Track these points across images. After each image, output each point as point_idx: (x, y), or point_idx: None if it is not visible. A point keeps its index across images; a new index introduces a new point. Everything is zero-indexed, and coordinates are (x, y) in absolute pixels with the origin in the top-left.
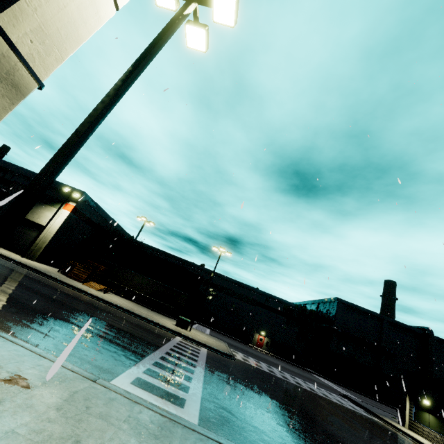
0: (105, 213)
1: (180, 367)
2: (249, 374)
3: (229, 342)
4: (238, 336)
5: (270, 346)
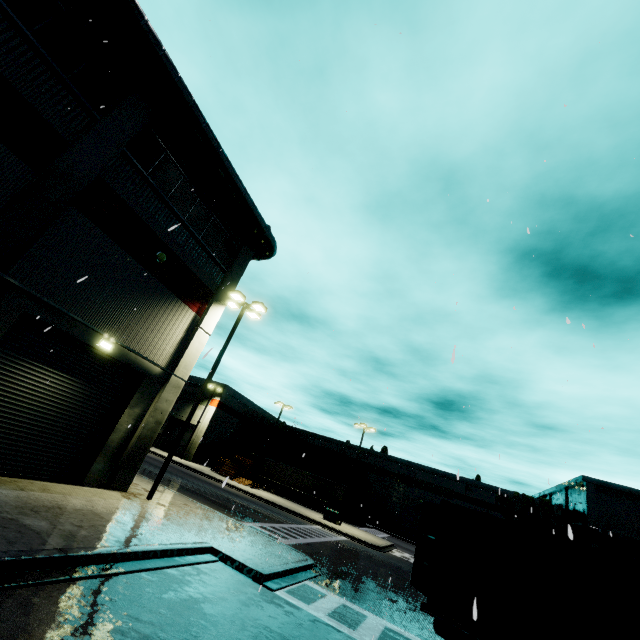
0: (249, 401)
1: (294, 533)
2: (385, 559)
3: (408, 547)
4: None
5: None
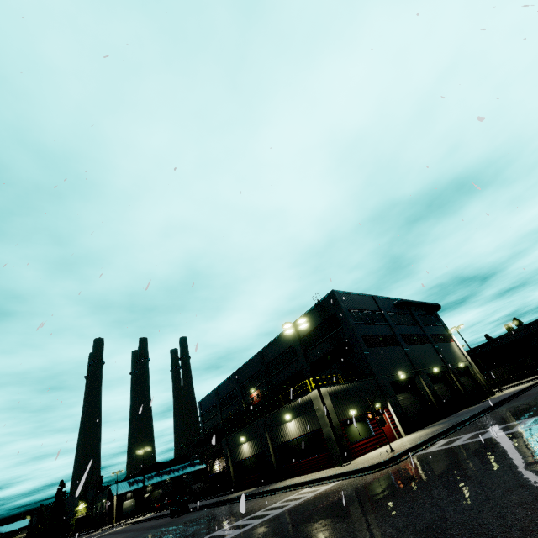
0: None
1: None
2: None
3: None
4: None
5: None
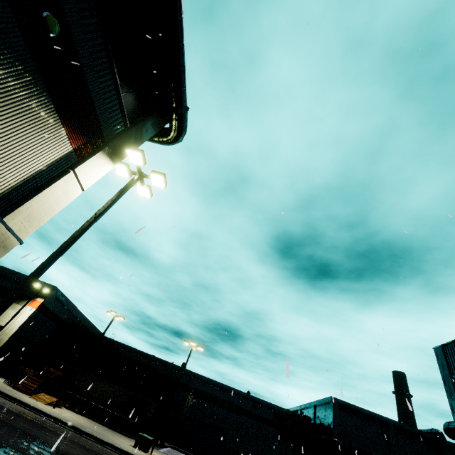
0: (74, 308)
1: None
2: None
3: None
4: None
5: None
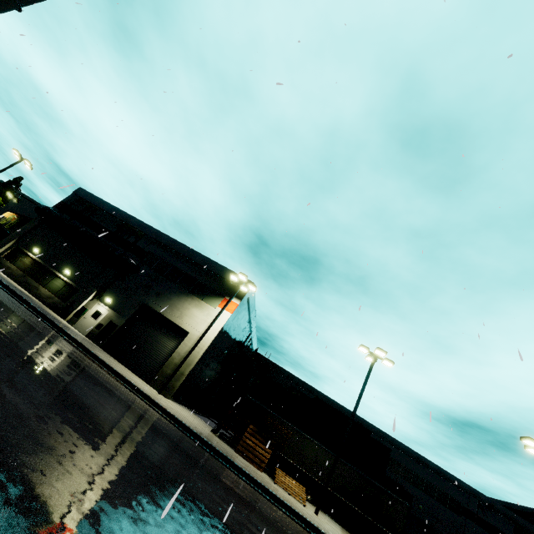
0: (254, 315)
1: None
2: None
3: None
4: None
5: None
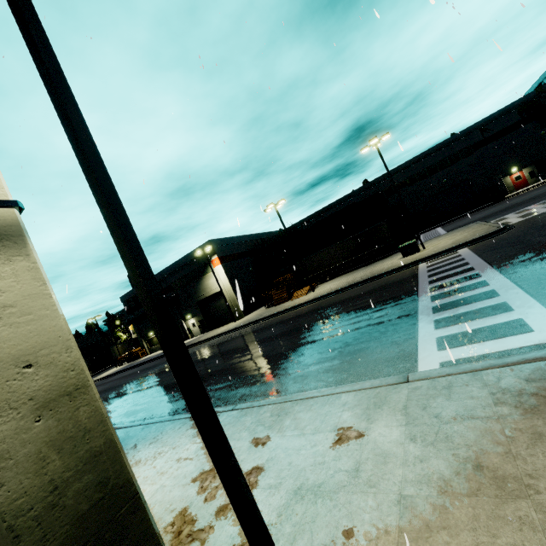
0: (240, 237)
1: (463, 291)
2: None
3: (478, 218)
4: (481, 202)
5: (540, 172)
